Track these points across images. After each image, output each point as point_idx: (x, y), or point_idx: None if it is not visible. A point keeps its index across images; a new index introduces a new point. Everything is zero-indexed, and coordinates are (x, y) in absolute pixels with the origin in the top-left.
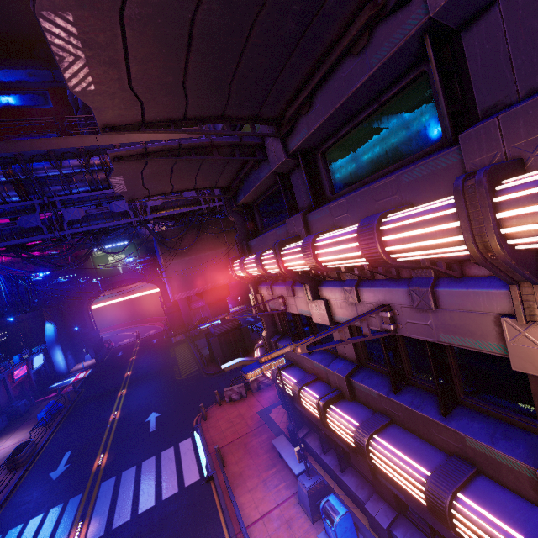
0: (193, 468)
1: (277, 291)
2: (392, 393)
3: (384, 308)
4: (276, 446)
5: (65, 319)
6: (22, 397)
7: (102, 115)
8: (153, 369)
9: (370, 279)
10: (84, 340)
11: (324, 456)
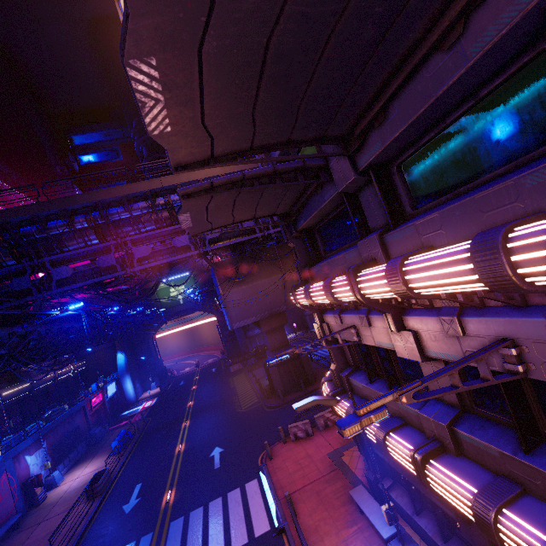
0: (262, 516)
1: (348, 320)
2: (521, 453)
3: (506, 343)
4: (355, 499)
5: (134, 349)
6: (98, 424)
7: (175, 155)
8: (213, 399)
9: (478, 307)
10: (150, 368)
11: (418, 517)
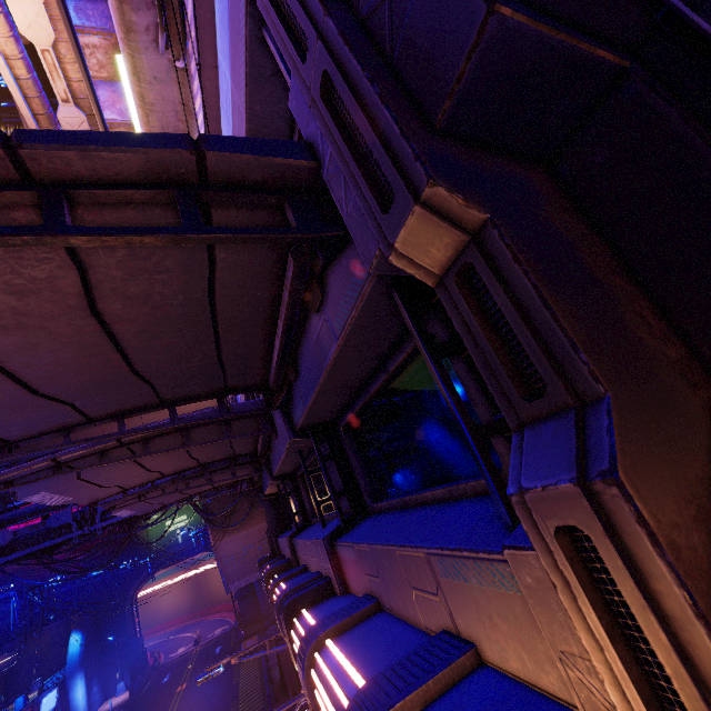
0: None
1: None
2: None
3: None
4: None
5: (100, 623)
6: None
7: (85, 501)
8: (203, 709)
9: None
10: (120, 656)
11: None
